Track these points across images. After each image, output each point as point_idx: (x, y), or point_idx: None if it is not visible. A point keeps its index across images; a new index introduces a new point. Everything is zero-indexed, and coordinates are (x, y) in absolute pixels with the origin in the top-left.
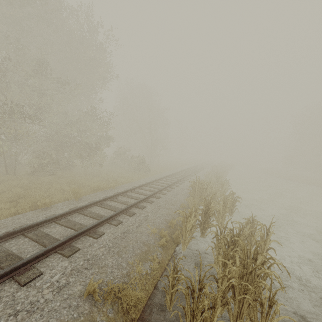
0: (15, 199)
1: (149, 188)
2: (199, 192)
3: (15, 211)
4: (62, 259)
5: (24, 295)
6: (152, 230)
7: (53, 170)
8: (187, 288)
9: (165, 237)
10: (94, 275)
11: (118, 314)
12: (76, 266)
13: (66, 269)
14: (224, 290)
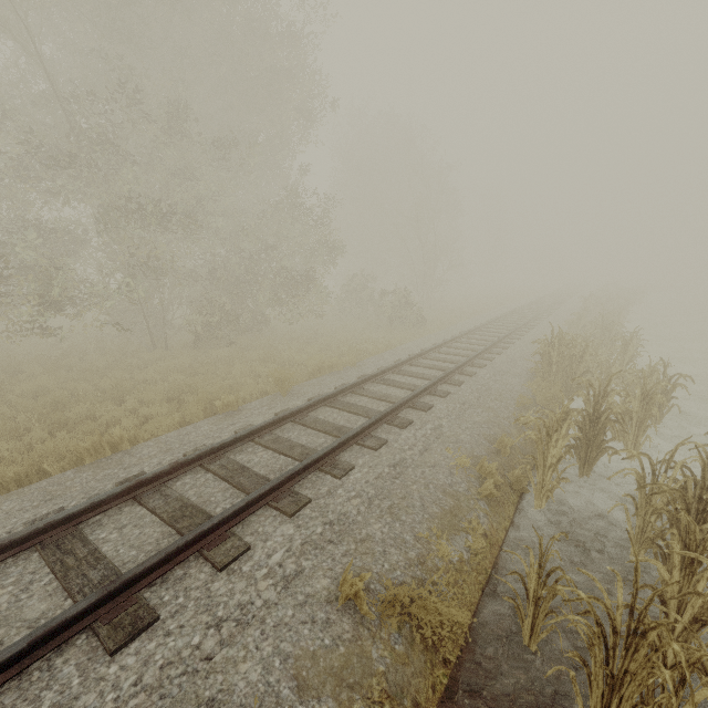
0: (176, 396)
1: (432, 362)
2: (561, 368)
3: (180, 419)
4: (280, 520)
5: (225, 589)
6: (457, 460)
7: (230, 335)
8: (595, 622)
9: (491, 477)
10: (350, 559)
11: (413, 647)
12: (309, 536)
13: (292, 541)
14: (691, 628)
